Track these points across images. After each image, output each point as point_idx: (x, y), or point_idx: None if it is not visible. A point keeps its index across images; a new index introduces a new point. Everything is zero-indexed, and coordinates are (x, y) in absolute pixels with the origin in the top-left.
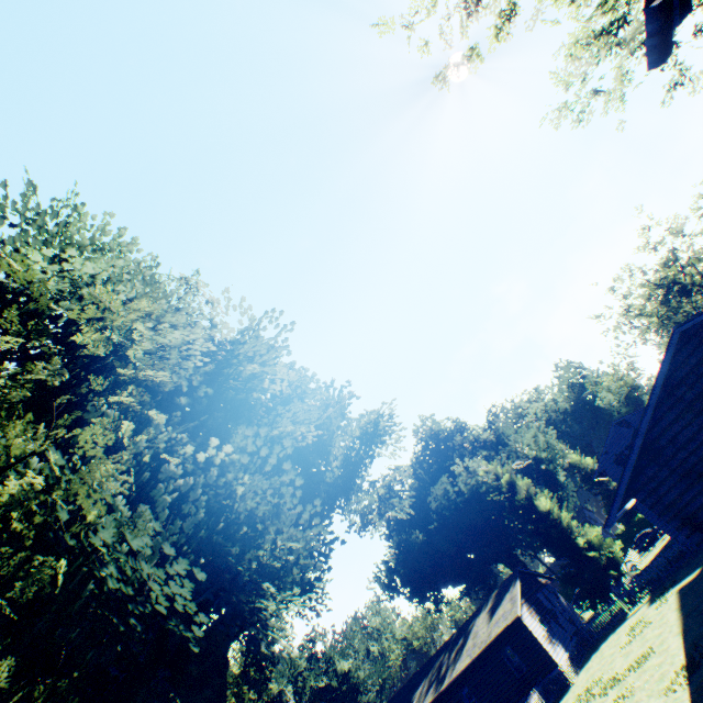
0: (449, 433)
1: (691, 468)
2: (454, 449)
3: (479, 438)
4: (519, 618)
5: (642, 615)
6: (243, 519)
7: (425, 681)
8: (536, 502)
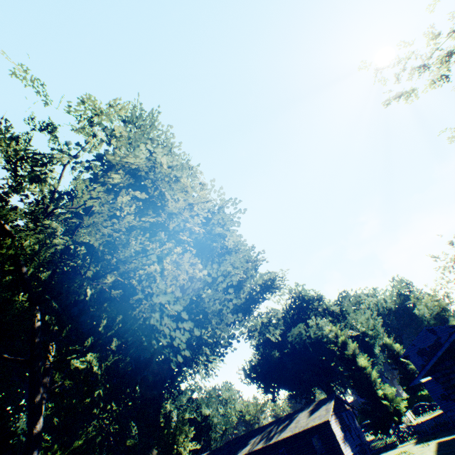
0: (311, 299)
1: None
2: (311, 310)
3: (329, 308)
4: (328, 421)
5: (408, 448)
6: (201, 310)
7: (259, 436)
8: (357, 359)
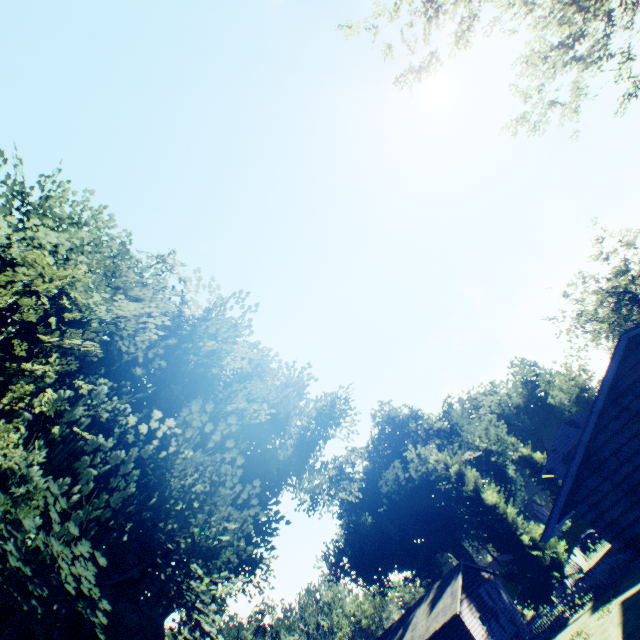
0: (405, 419)
1: (636, 484)
2: (408, 435)
3: (433, 427)
4: (458, 615)
5: (583, 624)
6: (180, 494)
7: None
8: (483, 495)
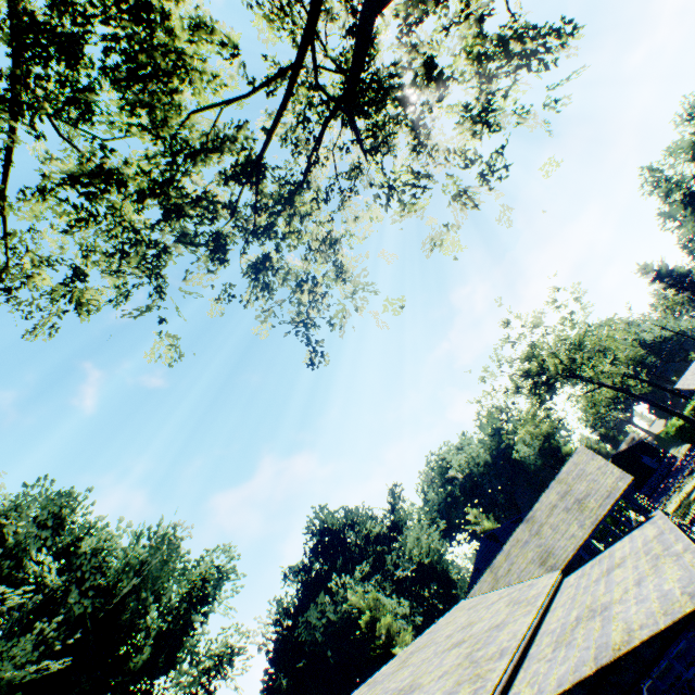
0: (343, 525)
1: None
2: (344, 548)
3: (372, 531)
4: None
5: None
6: None
7: None
8: (394, 650)
